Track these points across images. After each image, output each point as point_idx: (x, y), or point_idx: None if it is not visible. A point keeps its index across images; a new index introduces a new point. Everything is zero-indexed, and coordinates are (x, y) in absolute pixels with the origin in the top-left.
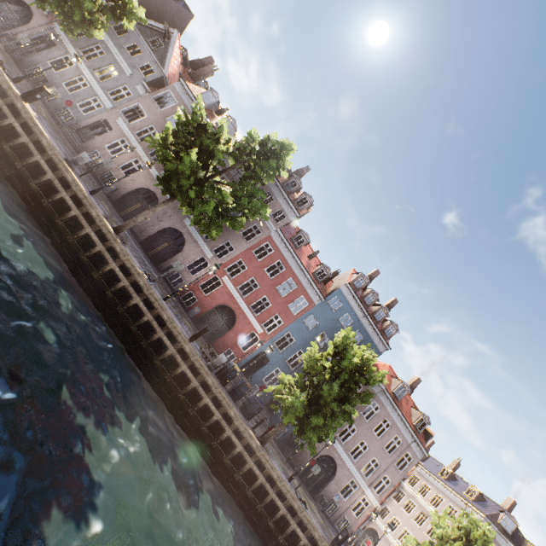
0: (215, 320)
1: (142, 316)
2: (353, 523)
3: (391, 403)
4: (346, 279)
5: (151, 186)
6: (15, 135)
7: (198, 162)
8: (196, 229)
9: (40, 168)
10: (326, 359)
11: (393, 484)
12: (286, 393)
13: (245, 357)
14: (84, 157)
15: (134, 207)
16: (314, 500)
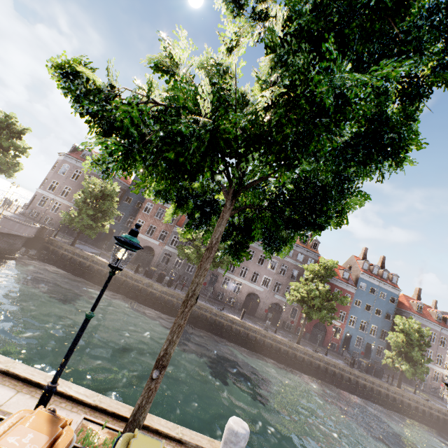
0: (316, 332)
1: (334, 372)
2: (437, 386)
3: (419, 318)
4: (358, 268)
5: (250, 290)
6: (252, 336)
7: (297, 288)
8: (281, 296)
9: (267, 342)
10: (402, 338)
11: (444, 356)
12: (396, 363)
13: (340, 341)
14: (269, 324)
15: (250, 305)
16: (413, 387)
